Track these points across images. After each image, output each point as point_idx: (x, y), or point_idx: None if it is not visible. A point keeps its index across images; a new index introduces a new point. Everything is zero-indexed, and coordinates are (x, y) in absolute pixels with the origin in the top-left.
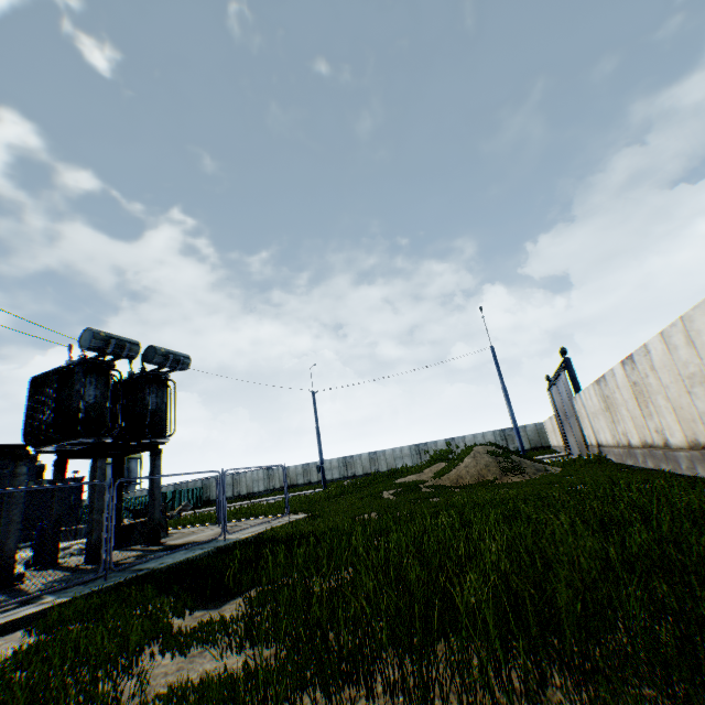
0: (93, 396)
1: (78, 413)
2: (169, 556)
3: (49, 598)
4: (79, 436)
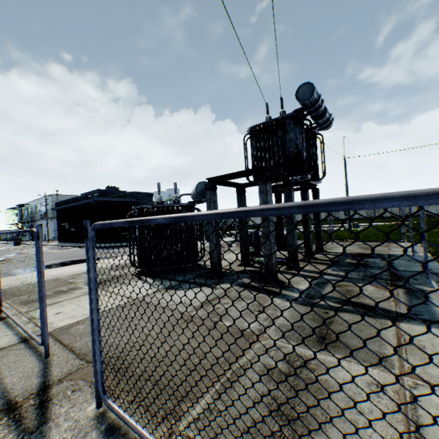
0: (301, 143)
1: (294, 156)
2: (404, 264)
3: (425, 288)
4: (298, 174)
